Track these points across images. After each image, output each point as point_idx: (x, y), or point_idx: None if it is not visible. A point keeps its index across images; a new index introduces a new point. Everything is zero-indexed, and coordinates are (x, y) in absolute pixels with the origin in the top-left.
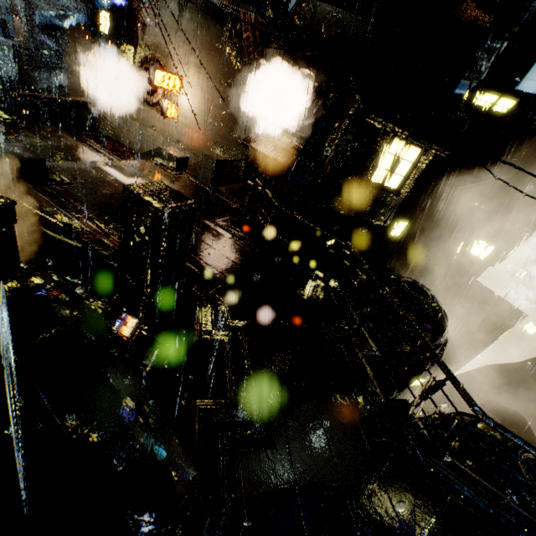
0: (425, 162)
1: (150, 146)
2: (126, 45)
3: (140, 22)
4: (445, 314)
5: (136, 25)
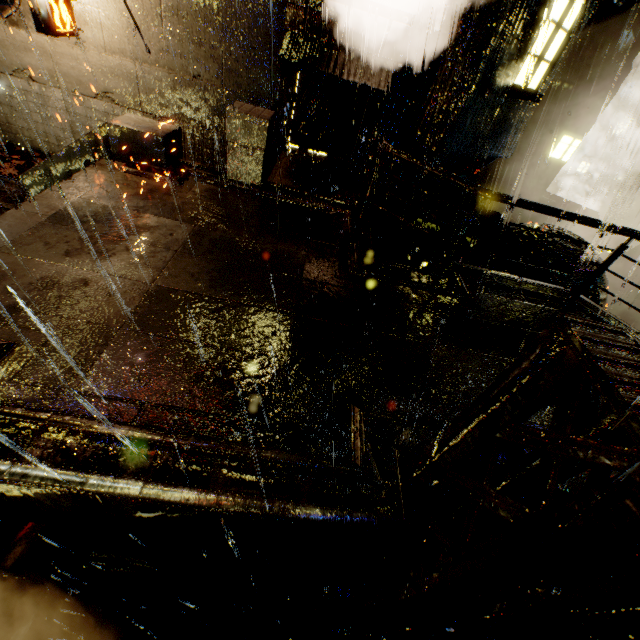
0: (582, 26)
1: (35, 120)
2: None
3: None
4: None
5: None
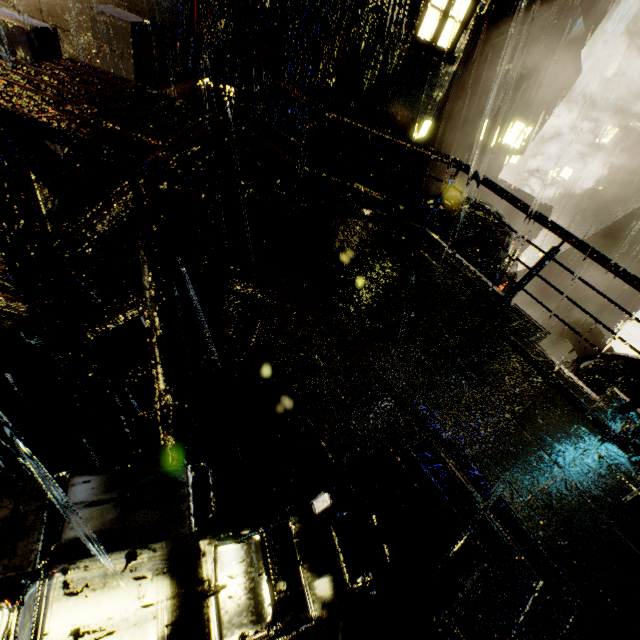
0: None
1: None
2: None
3: None
4: None
5: None
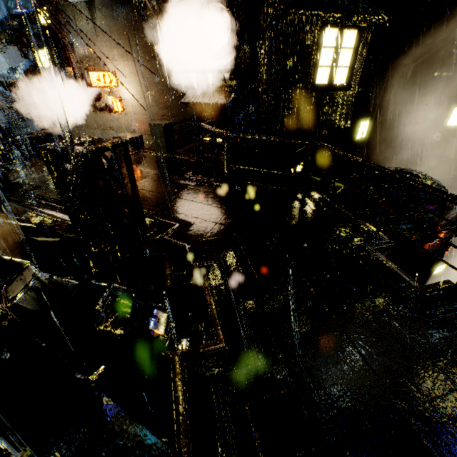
0: (367, 42)
1: None
2: (66, 69)
3: (67, 43)
4: (445, 189)
5: (65, 47)
